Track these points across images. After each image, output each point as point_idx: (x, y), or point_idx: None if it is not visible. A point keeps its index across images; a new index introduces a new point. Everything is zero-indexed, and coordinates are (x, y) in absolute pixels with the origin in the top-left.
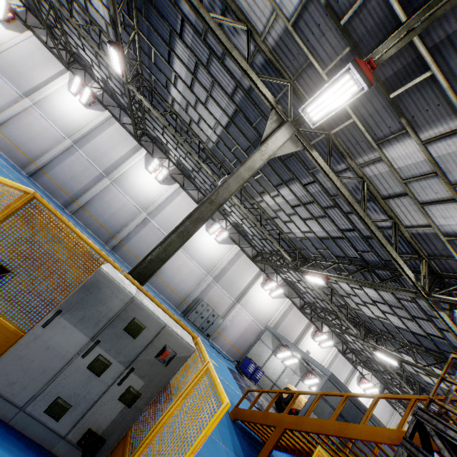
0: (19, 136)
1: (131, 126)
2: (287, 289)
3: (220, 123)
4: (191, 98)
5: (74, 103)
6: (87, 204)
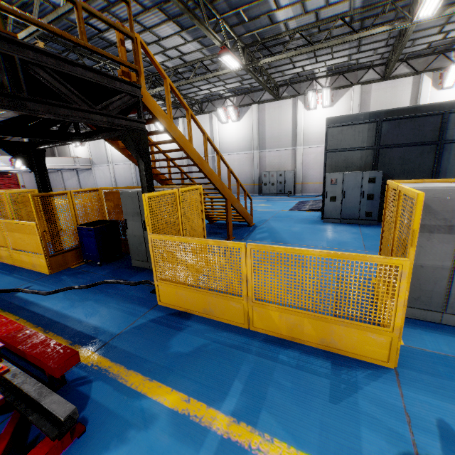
0: (123, 182)
1: None
2: (343, 79)
3: None
4: None
5: None
6: None
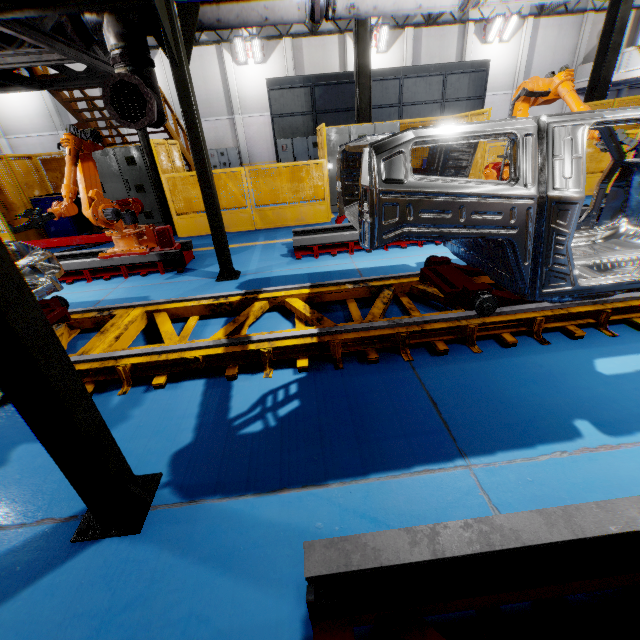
0: None
1: None
2: (271, 28)
3: None
4: None
5: None
6: None
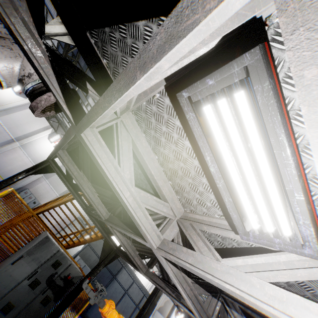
0: None
1: None
2: None
3: (54, 45)
4: None
5: None
6: None
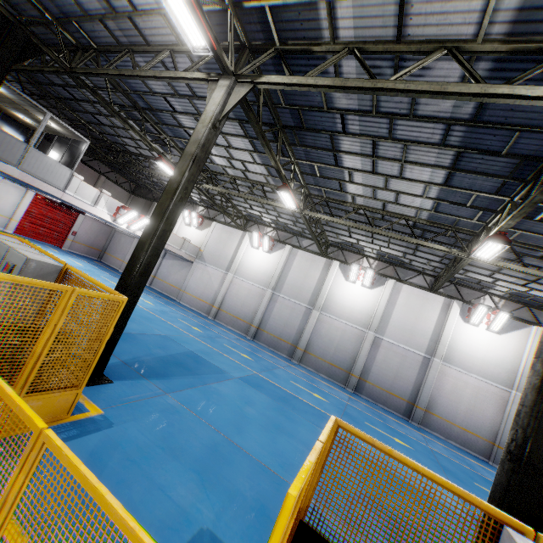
0: (234, 307)
1: (313, 246)
2: None
3: (433, 184)
4: (377, 181)
5: (260, 255)
6: (308, 346)
